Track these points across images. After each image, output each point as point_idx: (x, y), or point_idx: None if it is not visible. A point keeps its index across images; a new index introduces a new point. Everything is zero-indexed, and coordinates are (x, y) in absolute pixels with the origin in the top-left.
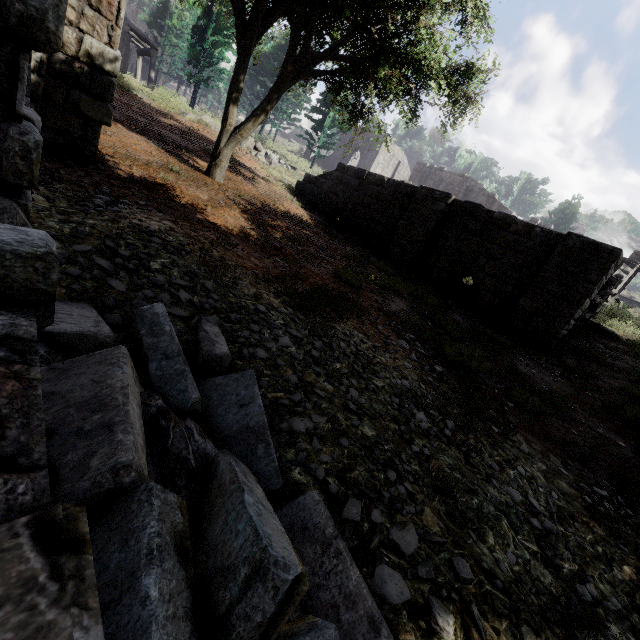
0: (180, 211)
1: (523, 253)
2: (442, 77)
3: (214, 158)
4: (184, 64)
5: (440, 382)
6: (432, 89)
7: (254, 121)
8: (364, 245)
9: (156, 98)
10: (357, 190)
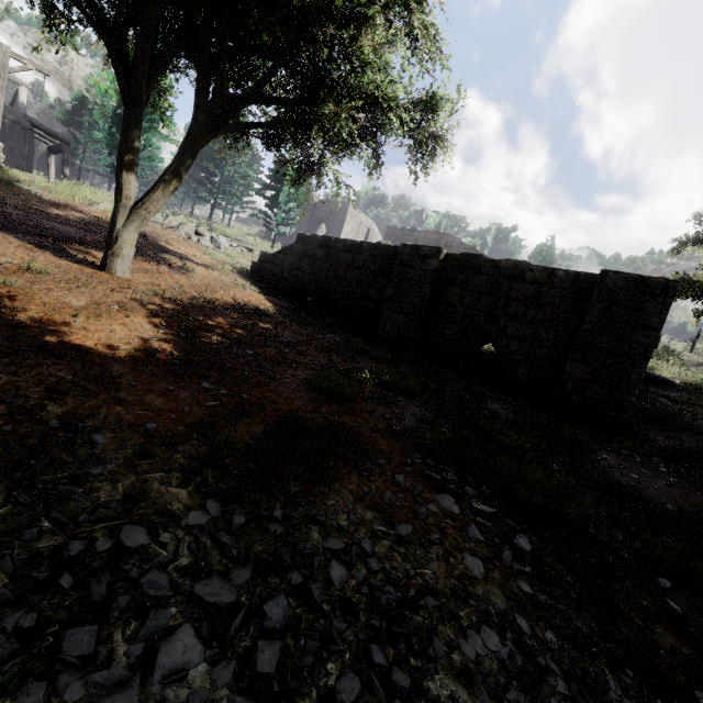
0: (3, 336)
1: (550, 305)
2: (402, 111)
3: (109, 245)
4: (113, 160)
5: (550, 595)
6: (391, 133)
7: (163, 189)
8: (347, 326)
9: (54, 189)
10: (326, 261)
